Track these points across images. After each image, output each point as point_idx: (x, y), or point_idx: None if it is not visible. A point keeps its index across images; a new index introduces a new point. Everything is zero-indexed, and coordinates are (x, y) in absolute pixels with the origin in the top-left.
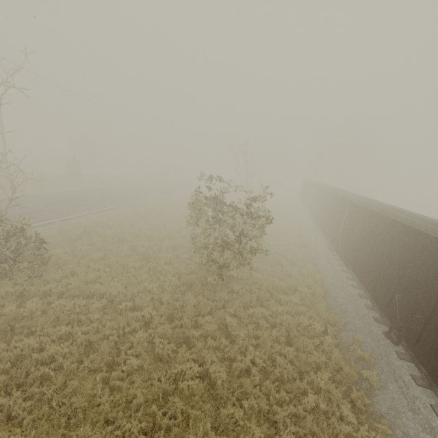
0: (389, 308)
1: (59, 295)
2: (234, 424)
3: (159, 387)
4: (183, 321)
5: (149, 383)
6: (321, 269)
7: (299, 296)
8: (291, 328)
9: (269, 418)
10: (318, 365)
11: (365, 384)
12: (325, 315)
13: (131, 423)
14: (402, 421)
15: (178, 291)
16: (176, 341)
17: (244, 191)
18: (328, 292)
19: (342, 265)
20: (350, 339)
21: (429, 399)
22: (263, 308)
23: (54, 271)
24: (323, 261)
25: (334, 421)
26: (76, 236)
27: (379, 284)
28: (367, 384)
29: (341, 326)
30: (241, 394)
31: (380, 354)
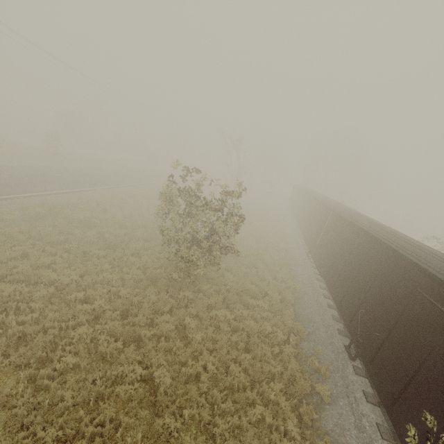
0: (352, 322)
1: (2, 278)
2: (169, 435)
3: (92, 390)
4: (137, 319)
5: (81, 385)
6: (296, 275)
7: (268, 301)
8: (253, 334)
9: (209, 430)
10: (273, 375)
11: (317, 398)
12: (290, 323)
13: (48, 430)
14: (345, 439)
15: (140, 285)
16: (125, 340)
17: (222, 186)
18: (298, 300)
19: (318, 273)
20: (310, 349)
21: (376, 417)
22: (228, 311)
23: (1, 251)
24: (299, 268)
25: (276, 436)
26: (37, 215)
27: (347, 297)
28: (319, 398)
29: (304, 336)
30: (185, 401)
31: (337, 368)
